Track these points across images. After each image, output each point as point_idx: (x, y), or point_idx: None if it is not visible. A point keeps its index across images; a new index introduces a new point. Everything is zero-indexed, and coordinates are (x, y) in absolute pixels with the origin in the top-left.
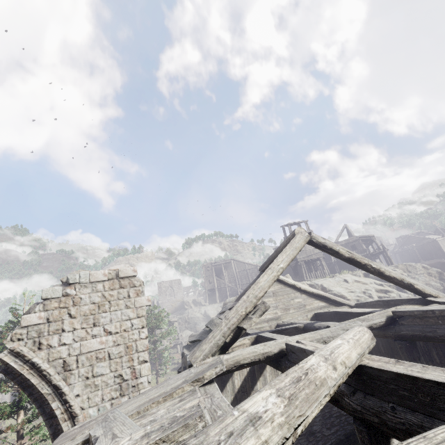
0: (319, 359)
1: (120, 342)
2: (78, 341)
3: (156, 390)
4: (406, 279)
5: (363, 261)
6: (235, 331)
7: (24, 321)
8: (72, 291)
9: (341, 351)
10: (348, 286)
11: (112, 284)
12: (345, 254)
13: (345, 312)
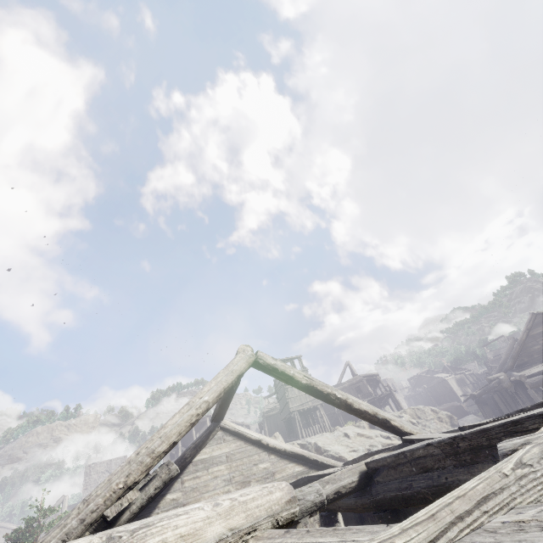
0: (87, 540)
1: None
2: None
3: None
4: (380, 413)
5: (325, 390)
6: (96, 526)
7: None
8: None
9: (178, 522)
10: (350, 442)
11: None
12: (302, 379)
13: (319, 475)
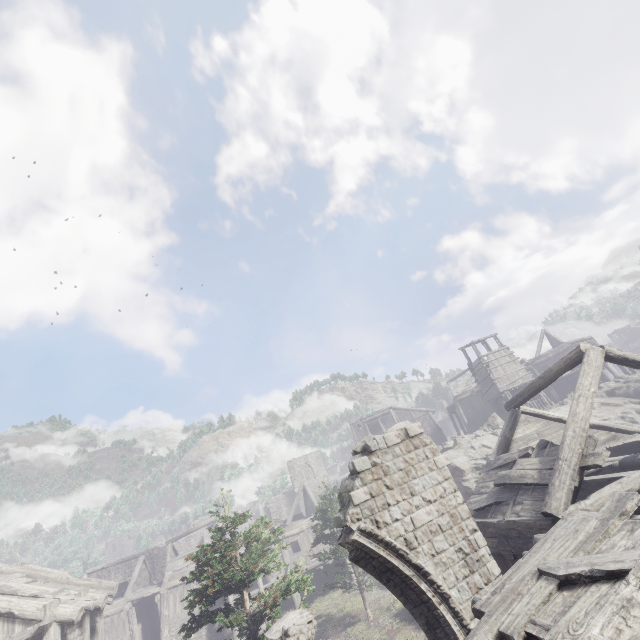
0: None
1: (443, 511)
2: (407, 514)
3: (552, 543)
4: None
5: None
6: (579, 473)
7: (355, 499)
8: (378, 460)
9: None
10: (595, 412)
11: (407, 446)
12: None
13: None
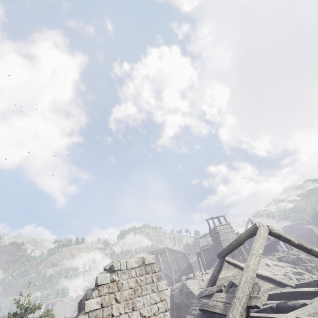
0: None
1: None
2: None
3: None
4: None
5: (308, 247)
6: (246, 310)
7: (87, 307)
8: (116, 277)
9: None
10: (271, 269)
11: (141, 270)
12: (295, 241)
13: (300, 291)
